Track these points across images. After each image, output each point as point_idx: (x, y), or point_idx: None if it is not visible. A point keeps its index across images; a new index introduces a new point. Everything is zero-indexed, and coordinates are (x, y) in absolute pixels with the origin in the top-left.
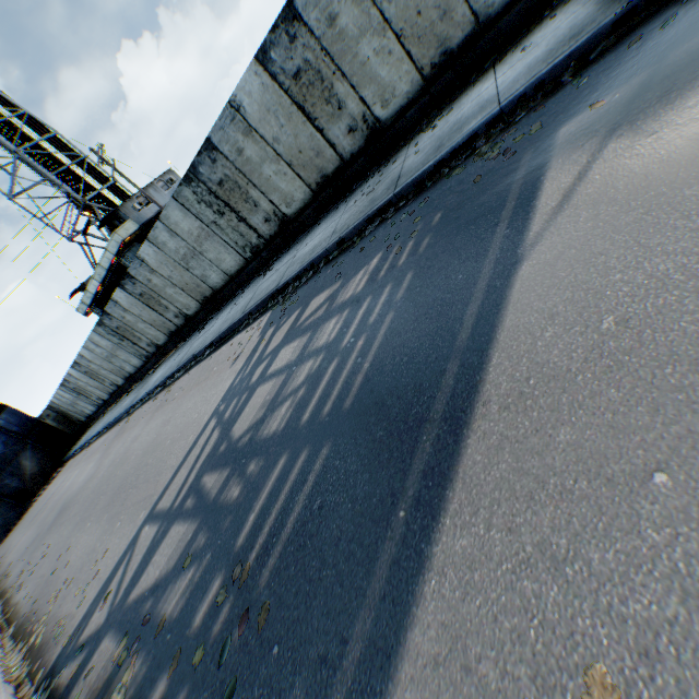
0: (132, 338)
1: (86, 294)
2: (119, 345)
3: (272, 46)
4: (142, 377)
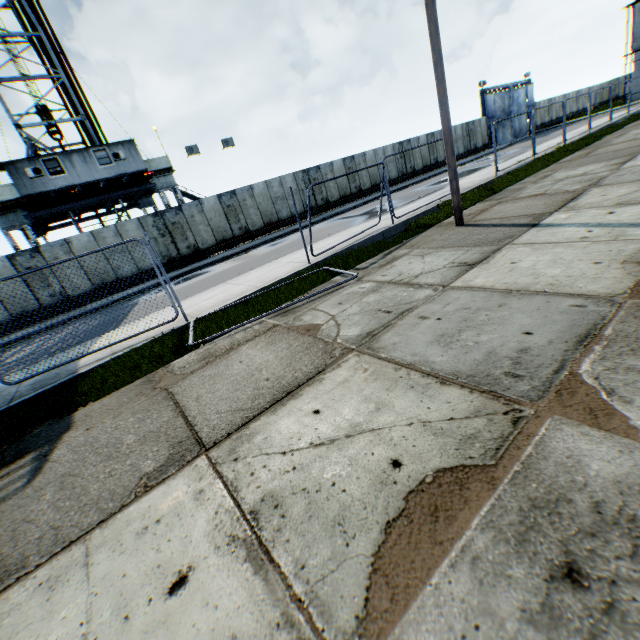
0: None
1: None
2: None
3: (21, 255)
4: None
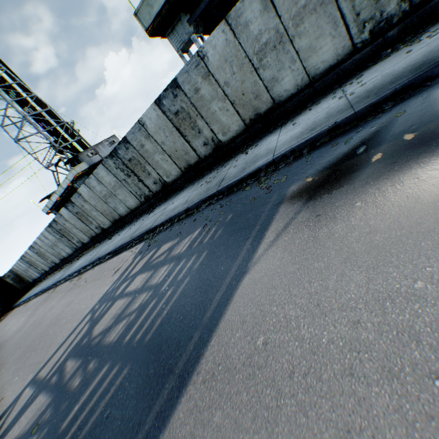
0: (68, 236)
1: (50, 201)
2: (60, 240)
3: (164, 97)
4: (71, 260)
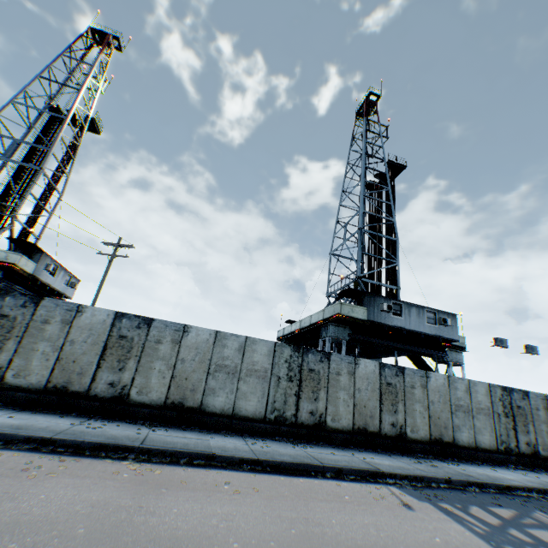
0: None
1: None
2: None
3: (388, 367)
4: None
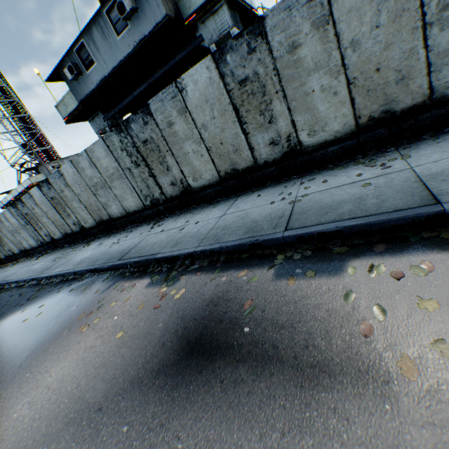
0: None
1: (5, 199)
2: None
3: (43, 186)
4: None
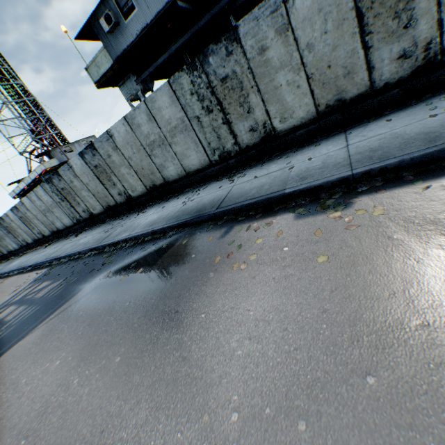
0: (15, 234)
1: (17, 187)
2: (7, 235)
3: (86, 153)
4: (18, 254)
